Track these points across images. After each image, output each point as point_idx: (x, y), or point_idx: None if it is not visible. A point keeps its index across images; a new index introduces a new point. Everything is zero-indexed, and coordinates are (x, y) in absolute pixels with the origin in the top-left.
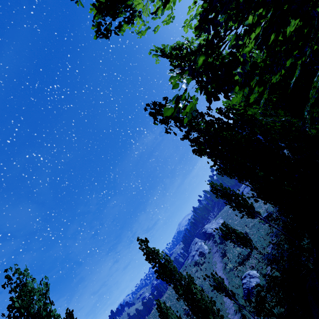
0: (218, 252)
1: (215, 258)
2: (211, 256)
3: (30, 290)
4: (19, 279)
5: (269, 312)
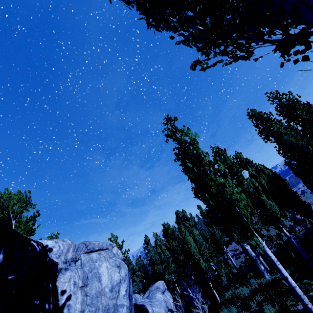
0: (311, 198)
1: (310, 200)
2: (309, 197)
3: (204, 212)
4: (200, 208)
5: (270, 239)
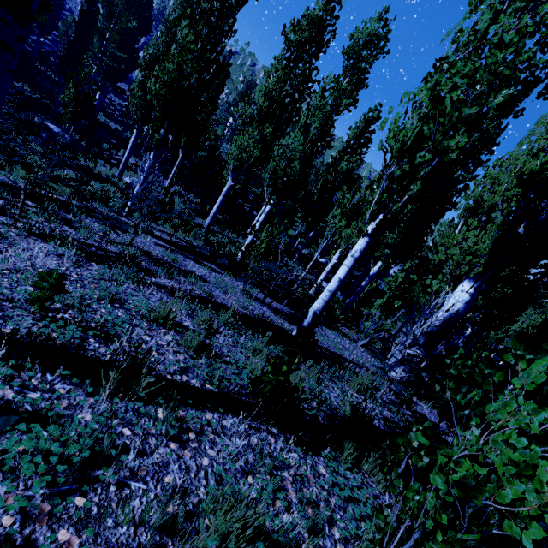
0: None
1: None
2: None
3: None
4: None
5: None
